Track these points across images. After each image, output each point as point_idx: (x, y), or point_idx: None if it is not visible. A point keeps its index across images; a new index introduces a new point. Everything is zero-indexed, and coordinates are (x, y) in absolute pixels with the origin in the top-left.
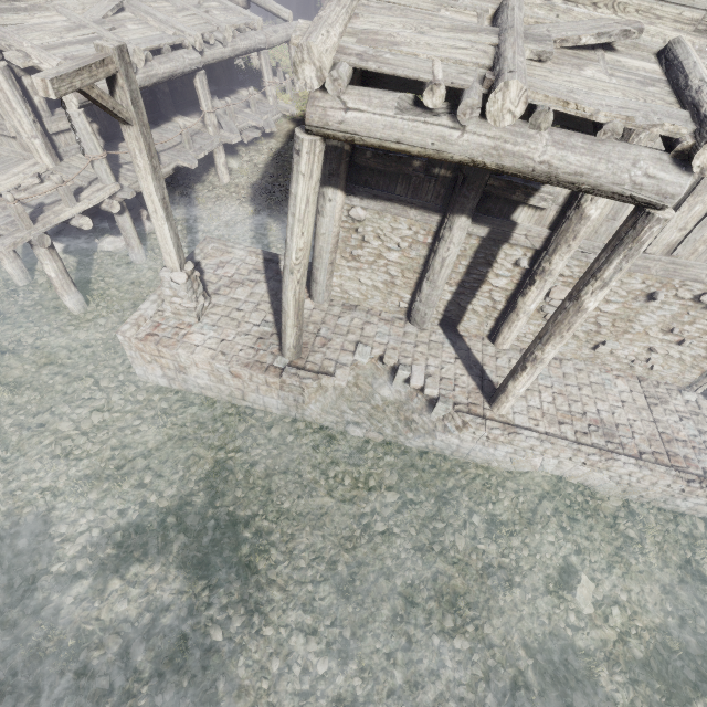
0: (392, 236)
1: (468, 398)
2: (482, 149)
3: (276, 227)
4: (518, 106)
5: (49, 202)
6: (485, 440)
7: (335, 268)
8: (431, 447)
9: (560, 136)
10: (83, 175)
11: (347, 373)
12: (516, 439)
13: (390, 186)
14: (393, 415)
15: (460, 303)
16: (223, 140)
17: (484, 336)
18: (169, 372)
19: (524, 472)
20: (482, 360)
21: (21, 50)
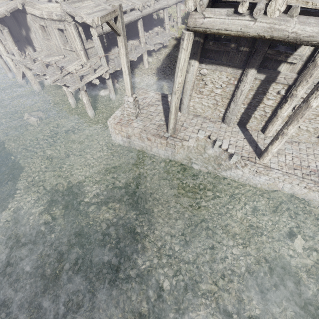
0: (218, 82)
1: (248, 155)
2: (263, 29)
3: (166, 85)
4: (282, 6)
5: (85, 74)
6: (255, 173)
7: (191, 98)
8: (229, 176)
9: (303, 19)
10: (96, 64)
11: (194, 141)
12: (270, 172)
13: (219, 57)
14: (212, 162)
15: (248, 113)
16: (147, 49)
17: (259, 130)
18: (124, 138)
19: (273, 191)
20: (257, 140)
21: (80, 16)
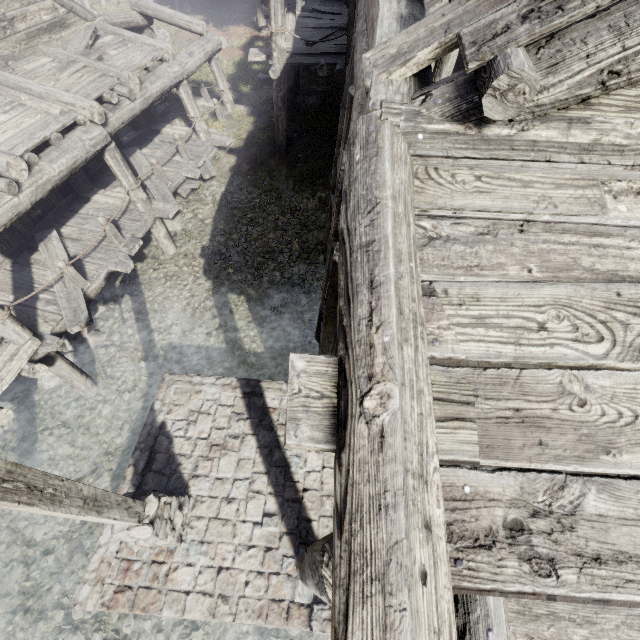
0: None
1: None
2: None
3: (243, 305)
4: None
5: None
6: None
7: None
8: None
9: None
10: None
11: None
12: None
13: None
14: None
15: None
16: (158, 215)
17: None
18: None
19: None
20: None
21: None
